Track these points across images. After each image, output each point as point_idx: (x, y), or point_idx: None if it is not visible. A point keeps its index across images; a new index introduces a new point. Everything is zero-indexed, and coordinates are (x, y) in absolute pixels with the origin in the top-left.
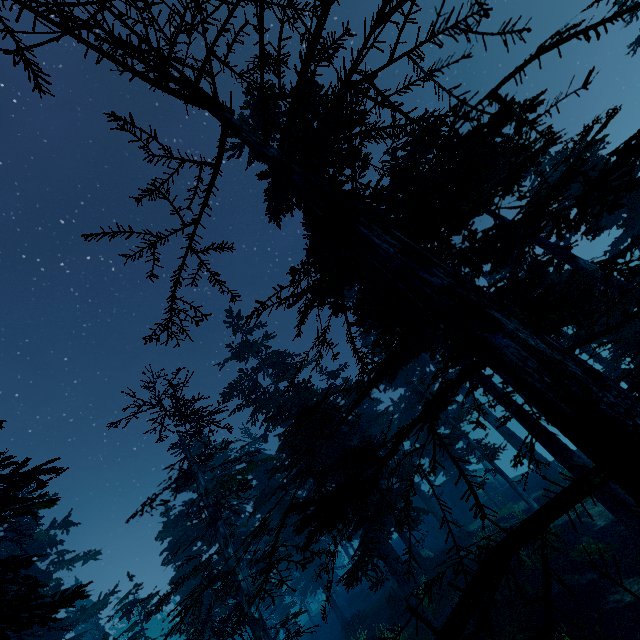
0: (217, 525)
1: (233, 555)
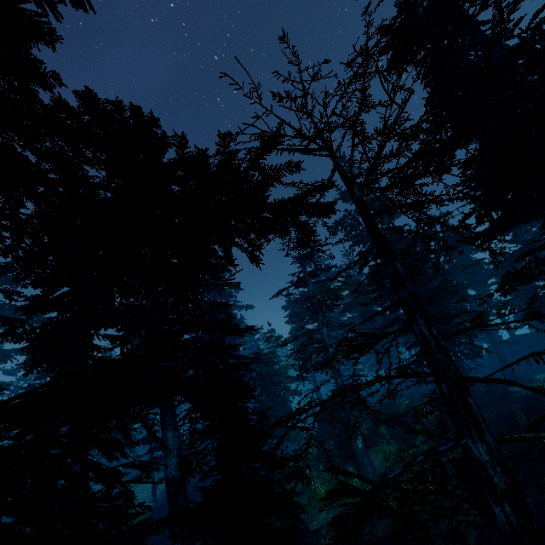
0: (318, 315)
1: (326, 333)
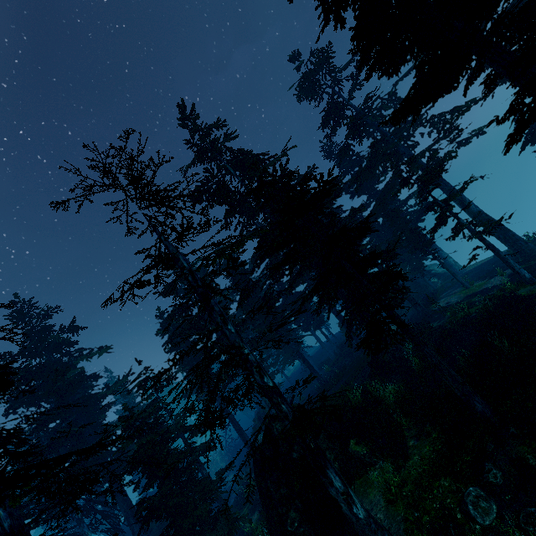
0: (210, 304)
1: (234, 331)
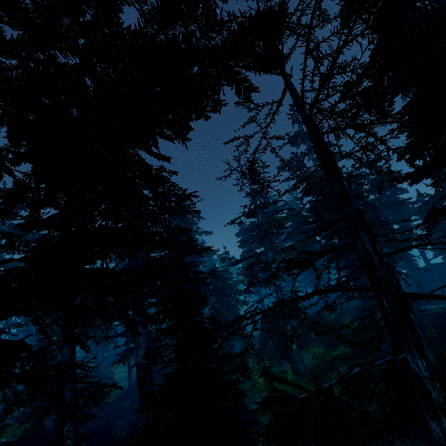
0: (265, 240)
1: (270, 256)
